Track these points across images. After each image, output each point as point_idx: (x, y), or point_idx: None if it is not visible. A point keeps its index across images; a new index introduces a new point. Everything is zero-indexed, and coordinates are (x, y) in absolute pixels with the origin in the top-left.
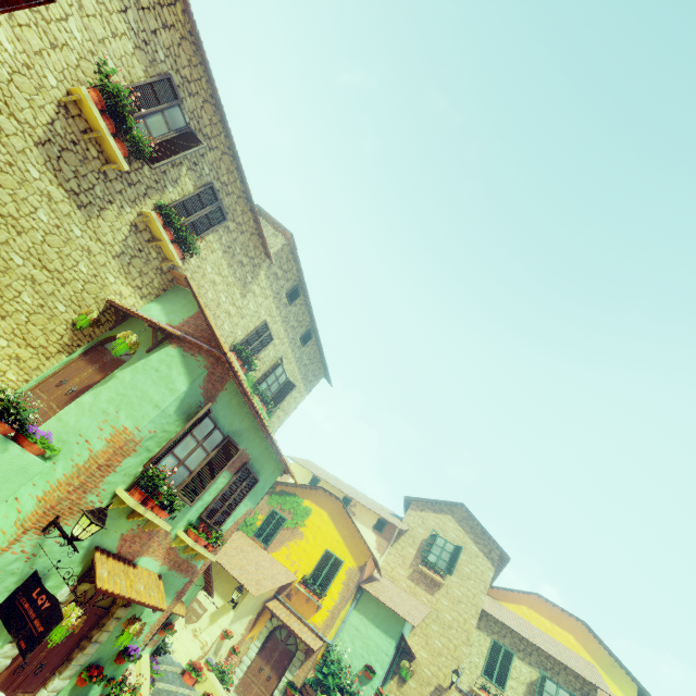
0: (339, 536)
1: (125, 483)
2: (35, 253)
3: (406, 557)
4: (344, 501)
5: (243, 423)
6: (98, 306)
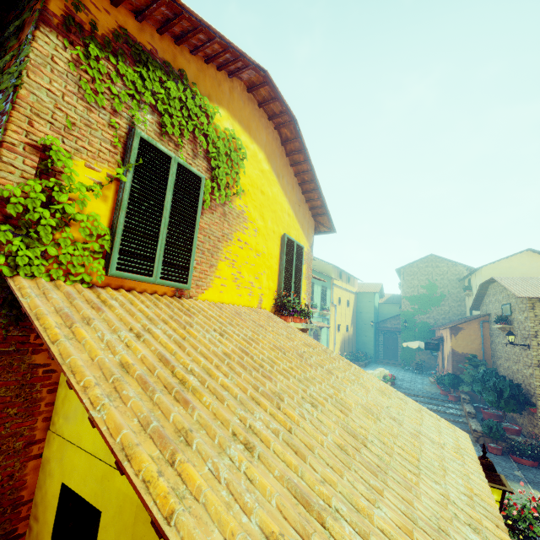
0: (289, 205)
1: None
2: None
3: None
4: None
5: None
6: None
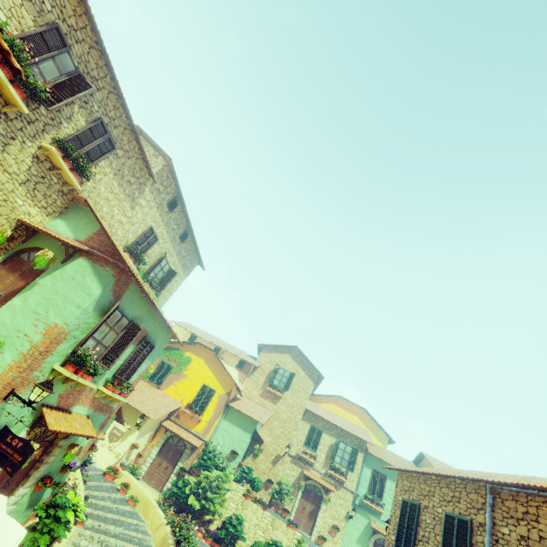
0: (213, 375)
1: (60, 361)
2: None
3: (258, 383)
4: (215, 351)
5: (142, 310)
6: (10, 224)
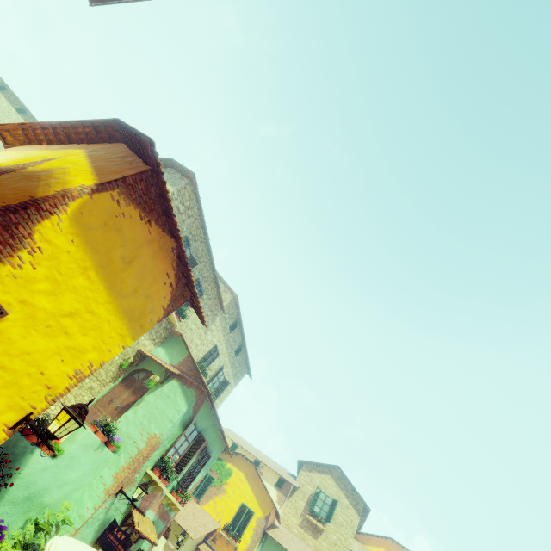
0: (252, 492)
1: (151, 465)
2: None
3: (298, 508)
4: (255, 464)
5: (208, 423)
6: (133, 353)
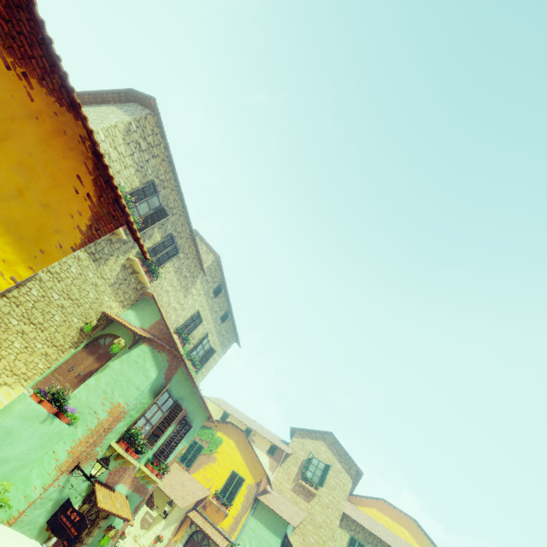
0: (243, 460)
1: (116, 438)
2: (66, 291)
3: (290, 474)
4: (246, 432)
5: (185, 391)
6: (97, 316)
